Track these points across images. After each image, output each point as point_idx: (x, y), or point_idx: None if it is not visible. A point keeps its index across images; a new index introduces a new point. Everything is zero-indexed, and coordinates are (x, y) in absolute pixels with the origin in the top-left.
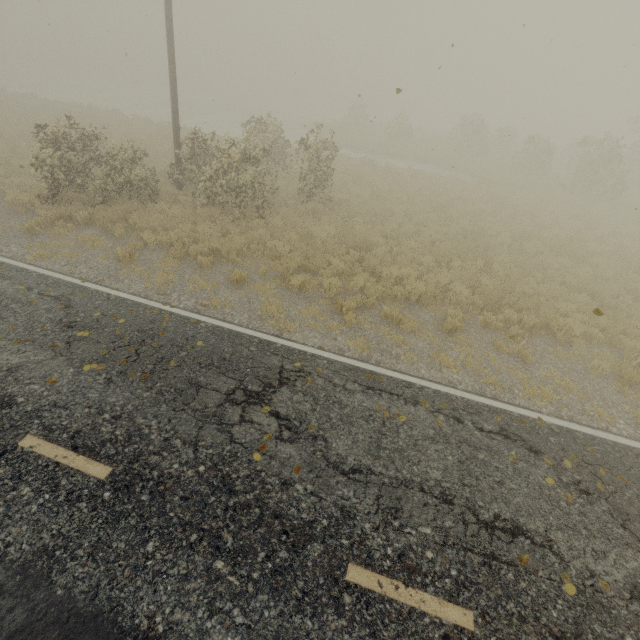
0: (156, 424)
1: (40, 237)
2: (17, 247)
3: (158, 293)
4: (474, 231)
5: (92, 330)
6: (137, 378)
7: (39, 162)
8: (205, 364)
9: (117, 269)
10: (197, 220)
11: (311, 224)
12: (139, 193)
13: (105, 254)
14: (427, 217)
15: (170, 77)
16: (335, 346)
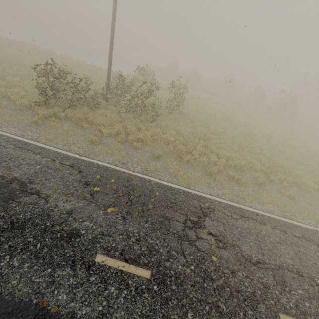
0: (159, 243)
1: (41, 126)
2: (31, 132)
3: (121, 163)
4: (247, 132)
5: (100, 186)
6: (137, 215)
7: (39, 84)
8: (165, 206)
9: (92, 148)
10: (125, 121)
11: (176, 125)
12: (89, 103)
13: (83, 139)
14: (225, 124)
15: (110, 45)
16: (216, 193)
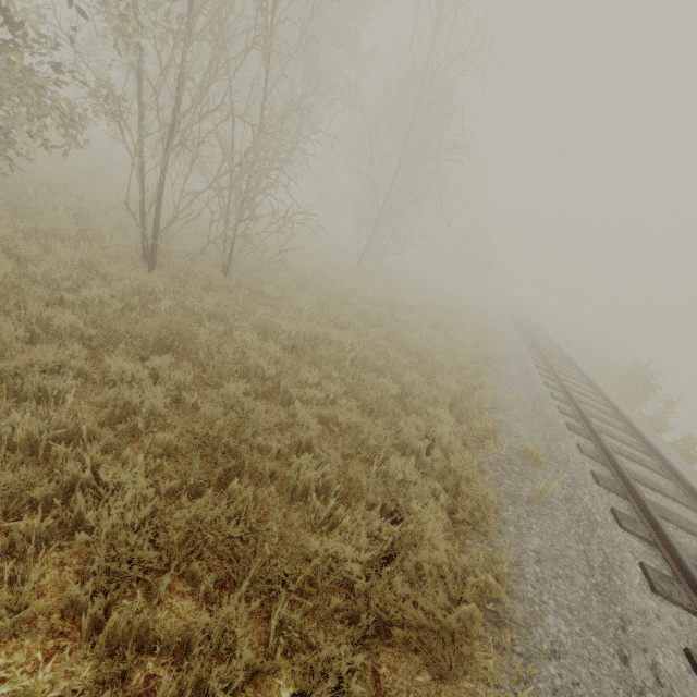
0: None
1: None
2: None
3: None
4: None
5: None
6: None
7: None
8: None
9: None
10: None
11: None
12: None
13: None
14: None
15: None
16: None
